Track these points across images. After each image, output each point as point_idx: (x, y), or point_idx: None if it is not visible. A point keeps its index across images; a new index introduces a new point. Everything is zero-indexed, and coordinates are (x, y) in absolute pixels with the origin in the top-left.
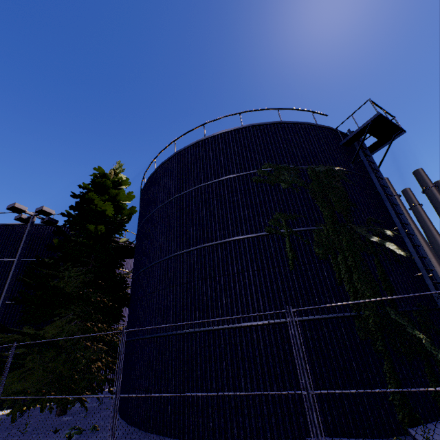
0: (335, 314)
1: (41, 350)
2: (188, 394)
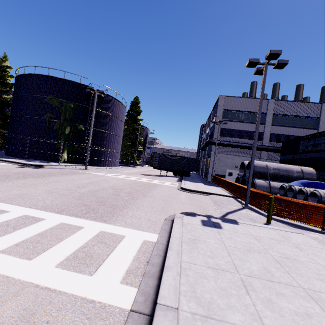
0: (52, 142)
1: None
2: (9, 147)
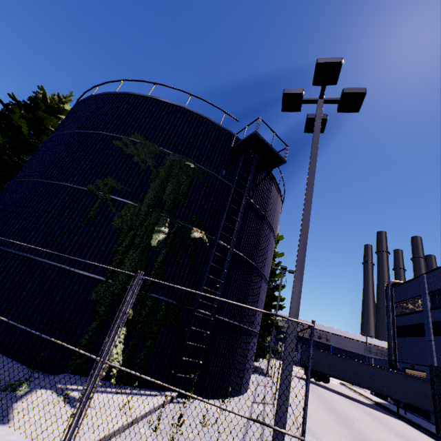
0: (86, 272)
1: None
2: None
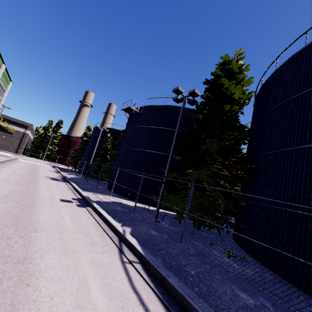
0: None
1: (196, 189)
2: None
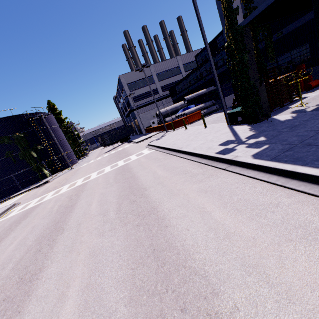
0: (27, 169)
1: None
2: None
